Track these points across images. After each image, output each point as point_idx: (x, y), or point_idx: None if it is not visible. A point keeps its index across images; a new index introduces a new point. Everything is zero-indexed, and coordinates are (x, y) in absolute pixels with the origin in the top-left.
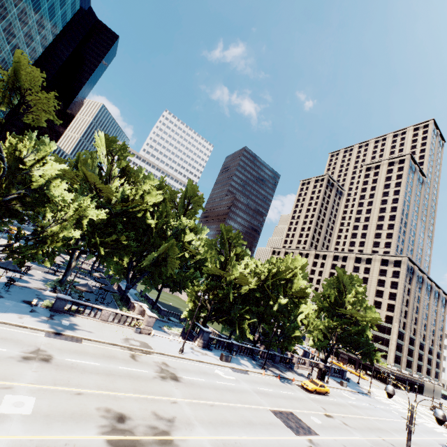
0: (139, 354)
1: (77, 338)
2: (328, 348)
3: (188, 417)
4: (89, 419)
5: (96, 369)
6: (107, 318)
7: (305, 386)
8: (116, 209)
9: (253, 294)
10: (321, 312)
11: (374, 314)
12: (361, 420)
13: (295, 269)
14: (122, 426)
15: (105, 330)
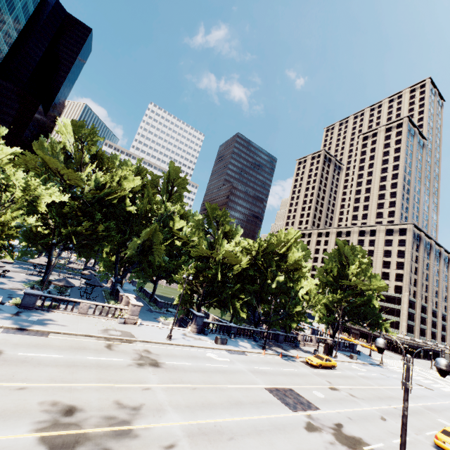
0: (117, 343)
1: (43, 332)
2: (336, 324)
3: (161, 403)
4: (24, 415)
5: (56, 361)
6: (87, 311)
7: (309, 362)
8: (88, 197)
9: (246, 272)
10: (325, 287)
11: (379, 282)
12: (371, 390)
13: (289, 241)
14: (68, 420)
15: (82, 323)
